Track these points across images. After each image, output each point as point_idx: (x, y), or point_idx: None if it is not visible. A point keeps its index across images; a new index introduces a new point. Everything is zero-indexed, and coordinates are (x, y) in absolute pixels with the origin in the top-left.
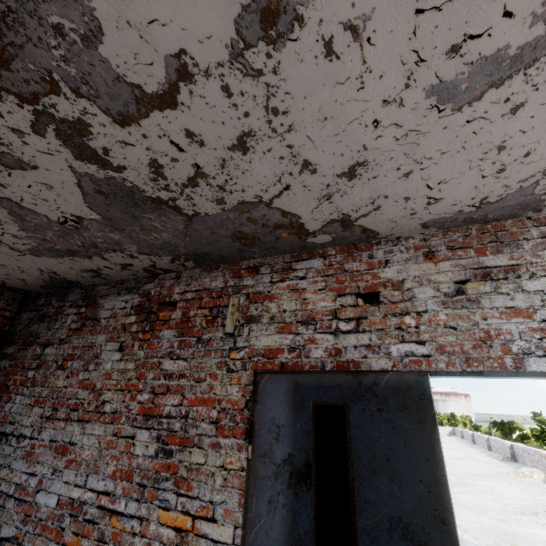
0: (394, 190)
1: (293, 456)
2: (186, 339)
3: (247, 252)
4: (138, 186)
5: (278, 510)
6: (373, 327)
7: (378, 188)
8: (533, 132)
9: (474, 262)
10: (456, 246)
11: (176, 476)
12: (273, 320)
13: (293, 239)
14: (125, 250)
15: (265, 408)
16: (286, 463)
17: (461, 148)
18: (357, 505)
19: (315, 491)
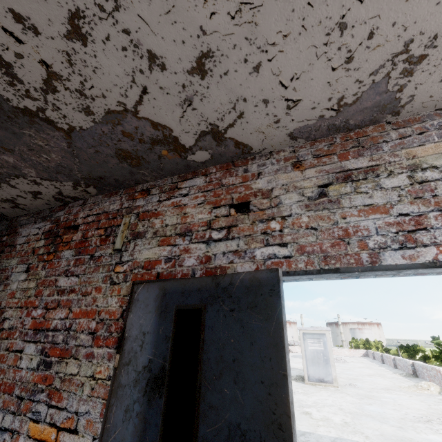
0: (250, 91)
1: (152, 363)
2: (81, 257)
3: (138, 174)
4: (0, 93)
5: (132, 419)
6: (241, 233)
7: (233, 88)
8: (371, 1)
9: (337, 166)
10: (322, 154)
11: (50, 387)
12: (156, 234)
13: (174, 157)
14: (26, 175)
15: (136, 316)
16: (145, 370)
17: (301, 29)
18: (201, 411)
19: (166, 398)
